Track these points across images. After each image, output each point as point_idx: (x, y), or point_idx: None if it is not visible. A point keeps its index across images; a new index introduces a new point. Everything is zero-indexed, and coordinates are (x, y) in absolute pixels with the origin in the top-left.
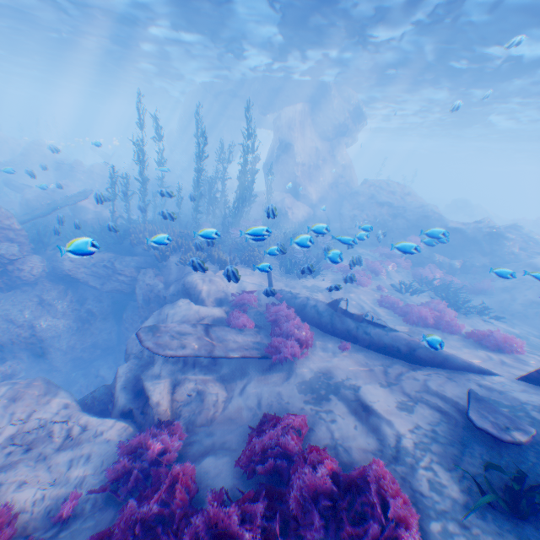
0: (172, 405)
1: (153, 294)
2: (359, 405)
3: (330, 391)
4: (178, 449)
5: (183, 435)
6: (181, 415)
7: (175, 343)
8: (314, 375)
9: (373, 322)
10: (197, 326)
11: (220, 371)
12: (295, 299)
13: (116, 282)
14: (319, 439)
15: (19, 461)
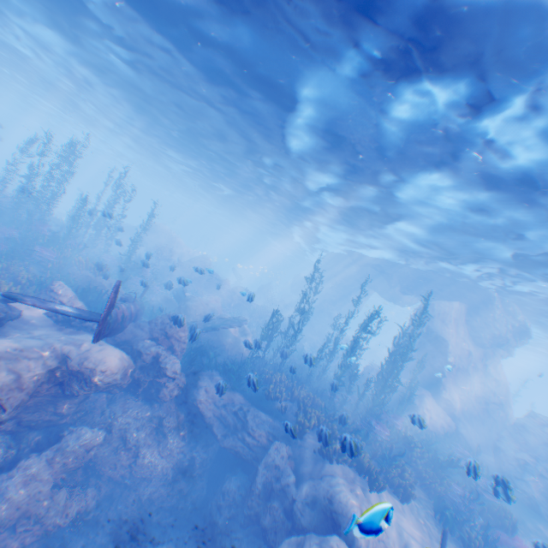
0: None
1: (277, 484)
2: None
3: None
4: None
5: None
6: None
7: None
8: None
9: None
10: None
11: None
12: None
13: (238, 438)
14: None
15: None
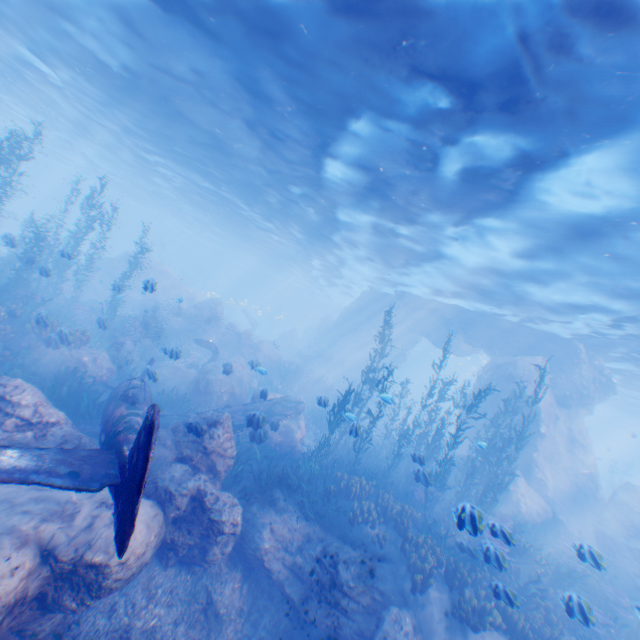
0: None
1: None
2: None
3: None
4: None
5: None
6: None
7: None
8: None
9: None
10: None
11: None
12: None
13: (330, 603)
14: None
15: None
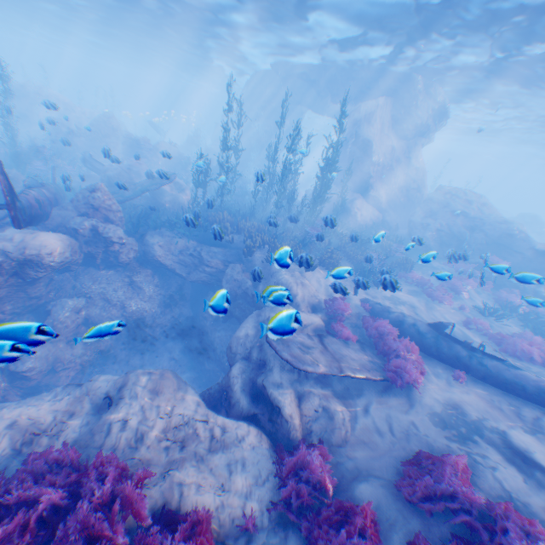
0: (298, 417)
1: (239, 290)
2: (514, 453)
3: (470, 429)
4: (329, 470)
5: (327, 455)
6: (311, 429)
7: (307, 357)
8: (443, 408)
9: (485, 354)
10: (311, 337)
11: (332, 385)
12: (389, 314)
13: (201, 272)
14: (487, 487)
15: (182, 459)
